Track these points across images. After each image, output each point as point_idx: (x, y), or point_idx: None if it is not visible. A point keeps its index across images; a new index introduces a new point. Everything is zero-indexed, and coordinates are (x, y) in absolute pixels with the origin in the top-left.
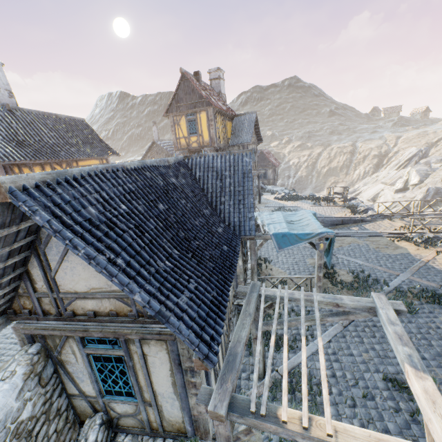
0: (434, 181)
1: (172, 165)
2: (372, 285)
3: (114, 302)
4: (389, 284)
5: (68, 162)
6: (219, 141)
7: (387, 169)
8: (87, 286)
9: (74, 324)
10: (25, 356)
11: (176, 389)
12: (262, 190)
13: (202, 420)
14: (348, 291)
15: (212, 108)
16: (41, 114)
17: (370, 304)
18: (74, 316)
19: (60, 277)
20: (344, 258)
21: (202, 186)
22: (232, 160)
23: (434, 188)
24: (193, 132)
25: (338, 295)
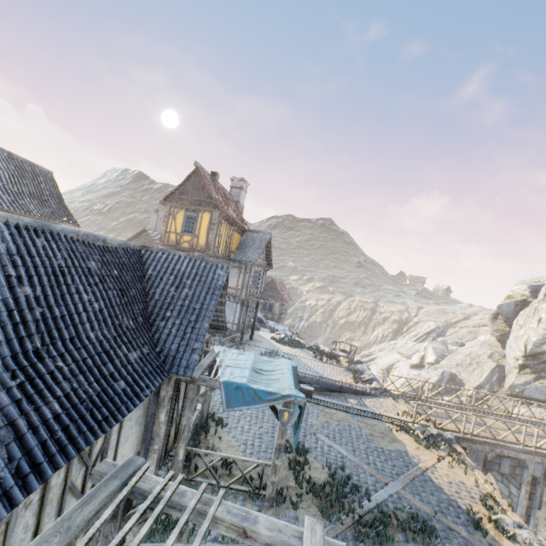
0: (449, 365)
1: (110, 247)
2: (350, 494)
3: None
4: (372, 497)
5: None
6: (218, 250)
7: (406, 338)
8: None
9: None
10: None
11: None
12: (261, 324)
13: None
14: (315, 498)
15: (219, 211)
16: None
17: (296, 540)
18: None
19: None
20: (326, 441)
21: (149, 288)
22: (202, 268)
23: (449, 373)
24: (188, 230)
25: (255, 512)
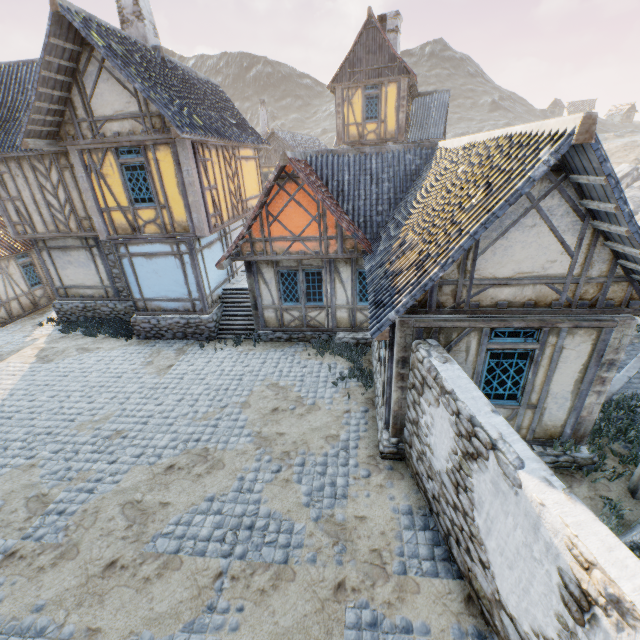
0: None
1: None
2: None
3: (538, 290)
4: None
5: (233, 149)
6: (406, 134)
7: None
8: (514, 270)
9: (478, 317)
10: (435, 347)
11: (576, 388)
12: None
13: (586, 422)
14: None
15: (407, 78)
16: (184, 69)
17: None
18: (478, 308)
19: (483, 259)
20: None
21: None
22: None
23: None
24: (371, 116)
25: None
